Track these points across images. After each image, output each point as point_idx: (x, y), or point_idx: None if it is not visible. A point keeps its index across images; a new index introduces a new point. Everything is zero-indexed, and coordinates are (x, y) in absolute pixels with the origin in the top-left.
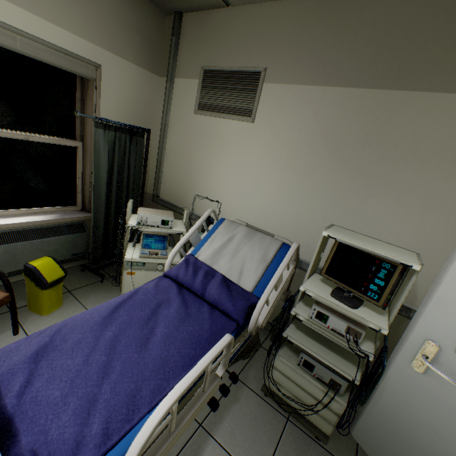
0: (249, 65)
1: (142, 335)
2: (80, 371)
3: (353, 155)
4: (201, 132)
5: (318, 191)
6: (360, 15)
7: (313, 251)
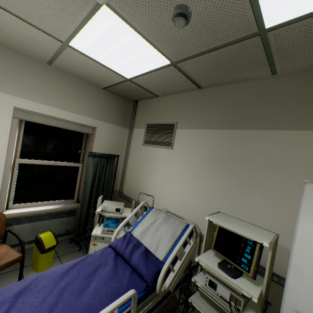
0: (169, 121)
1: (81, 286)
2: (38, 307)
3: (230, 166)
4: (145, 155)
5: (213, 188)
6: (219, 96)
7: None
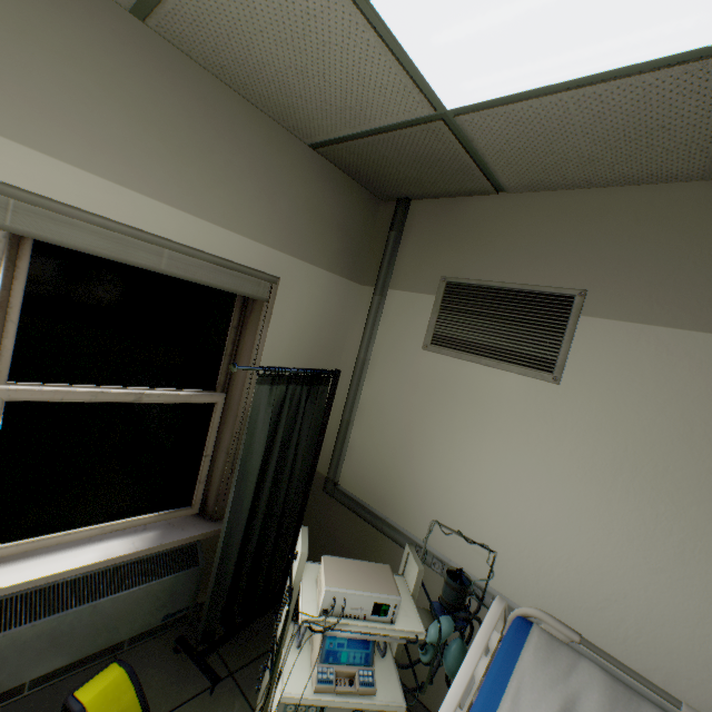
0: (545, 283)
1: None
2: None
3: None
4: (435, 383)
5: None
6: None
7: None
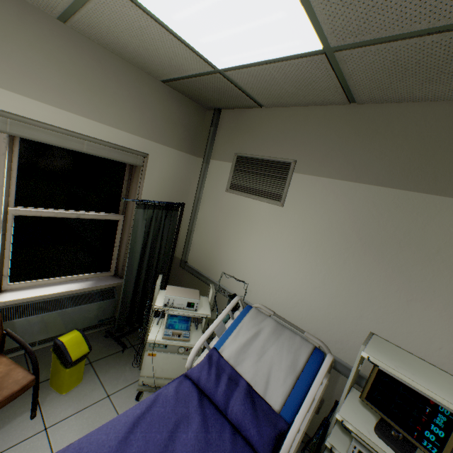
0: (280, 156)
1: None
2: None
3: (390, 253)
4: (231, 209)
5: (352, 284)
6: (388, 124)
7: (348, 349)
